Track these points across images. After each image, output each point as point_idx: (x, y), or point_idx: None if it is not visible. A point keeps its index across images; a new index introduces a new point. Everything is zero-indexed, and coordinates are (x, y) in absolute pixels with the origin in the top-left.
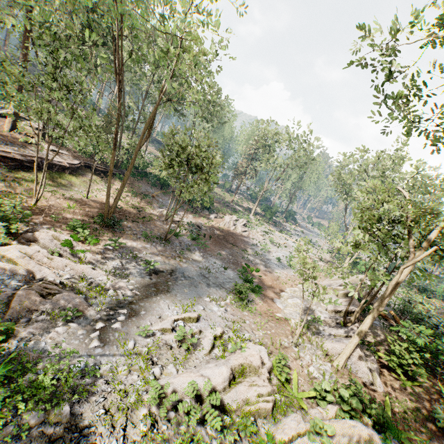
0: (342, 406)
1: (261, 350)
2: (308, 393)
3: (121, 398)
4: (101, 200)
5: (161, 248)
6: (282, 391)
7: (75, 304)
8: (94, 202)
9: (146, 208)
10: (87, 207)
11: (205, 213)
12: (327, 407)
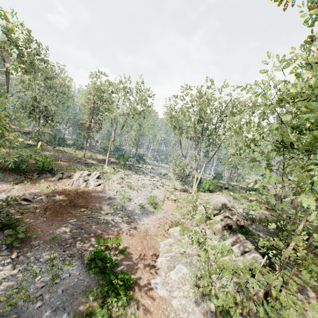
0: None
1: None
2: None
3: None
4: None
5: None
6: None
7: None
8: None
9: None
10: None
11: (45, 176)
12: None
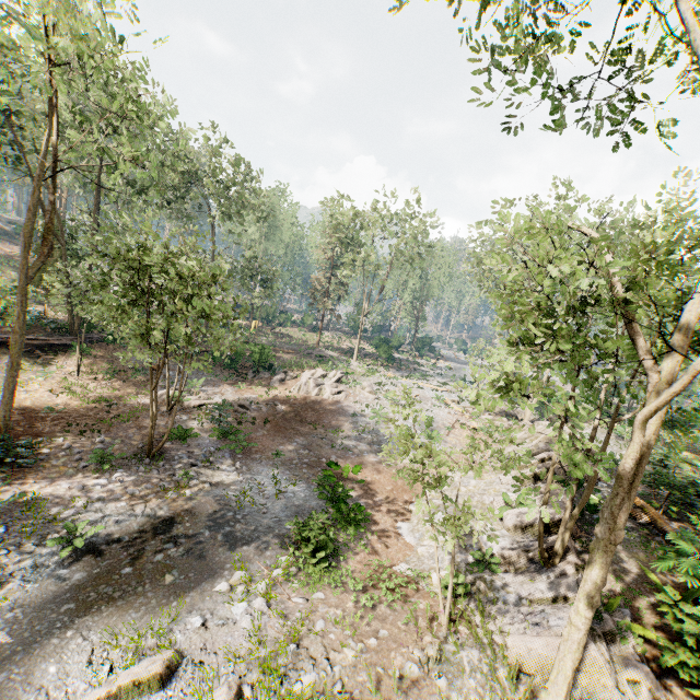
0: None
1: None
2: None
3: None
4: (18, 404)
5: (137, 478)
6: None
7: None
8: None
9: (130, 396)
10: None
11: (263, 376)
12: None
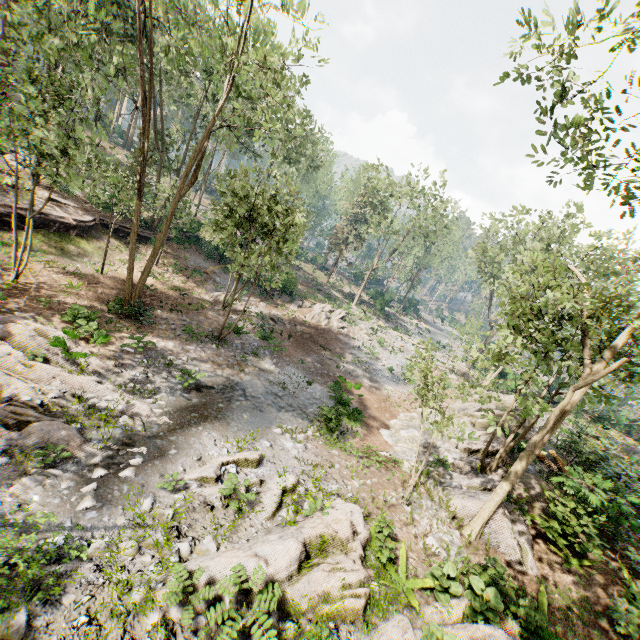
0: (473, 603)
1: (354, 512)
2: (422, 581)
3: (118, 595)
4: (124, 277)
5: (213, 352)
6: (381, 578)
7: (62, 438)
8: (112, 279)
9: (194, 290)
10: (101, 286)
11: (285, 300)
12: (450, 603)
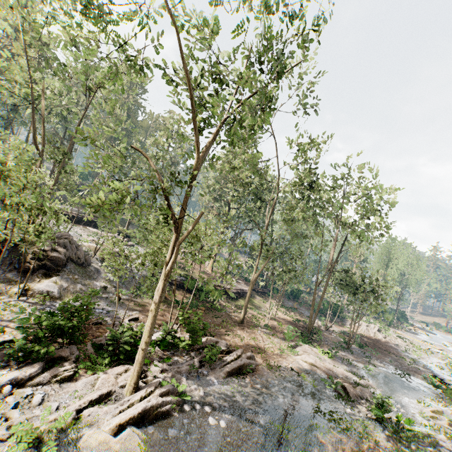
0: None
1: None
2: None
3: None
4: (281, 317)
5: (352, 356)
6: None
7: (370, 394)
8: (280, 319)
9: (305, 320)
10: (283, 323)
11: (338, 320)
12: None
